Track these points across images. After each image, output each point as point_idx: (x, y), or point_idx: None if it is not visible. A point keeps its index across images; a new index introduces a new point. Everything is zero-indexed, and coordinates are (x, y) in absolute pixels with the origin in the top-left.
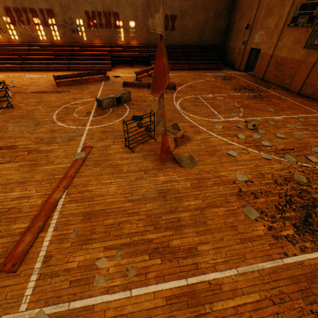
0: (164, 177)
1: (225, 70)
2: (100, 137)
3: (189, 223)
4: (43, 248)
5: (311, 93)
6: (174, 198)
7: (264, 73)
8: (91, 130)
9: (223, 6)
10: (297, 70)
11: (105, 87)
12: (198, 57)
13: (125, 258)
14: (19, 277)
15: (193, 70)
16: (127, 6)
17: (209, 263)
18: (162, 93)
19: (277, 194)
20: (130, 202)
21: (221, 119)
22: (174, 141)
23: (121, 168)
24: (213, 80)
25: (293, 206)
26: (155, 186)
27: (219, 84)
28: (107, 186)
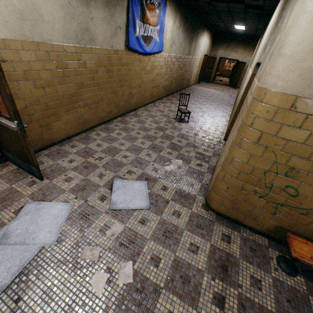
0: None
1: None
2: None
3: None
4: None
5: None
6: None
7: None
8: None
9: None
10: None
11: None
12: None
13: None
14: None
15: None
16: None
17: None
18: None
19: None
20: None
21: None
22: None
23: None
24: None
25: None
26: None
27: None
28: None
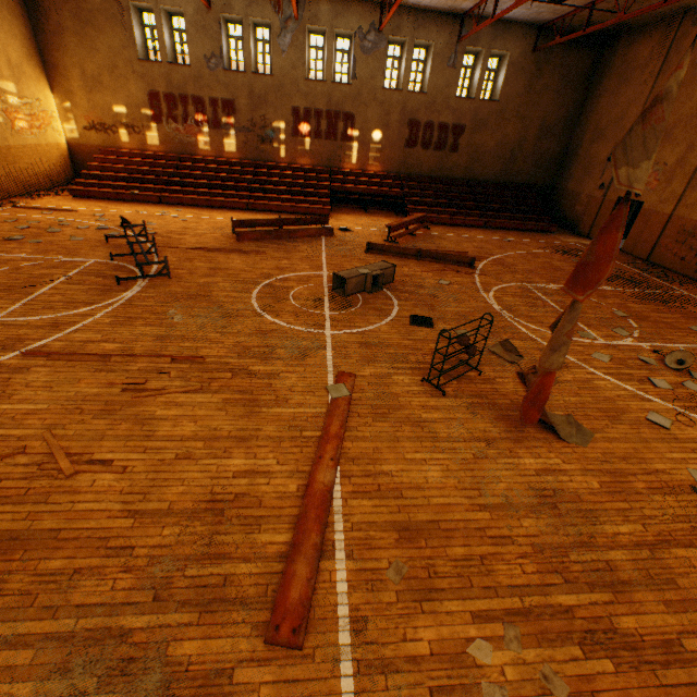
0: (532, 460)
1: (558, 234)
2: (362, 356)
3: (635, 577)
4: (340, 597)
5: None
6: (576, 512)
7: (651, 248)
8: (337, 338)
9: (558, 117)
10: None
11: (330, 249)
12: (501, 205)
13: (530, 647)
14: (312, 661)
15: (492, 229)
16: (374, 104)
17: None
18: (591, 293)
19: None
20: (485, 512)
21: (599, 340)
22: (519, 380)
23: (433, 428)
24: (543, 254)
25: None
26: (521, 478)
27: (560, 263)
28: (419, 466)
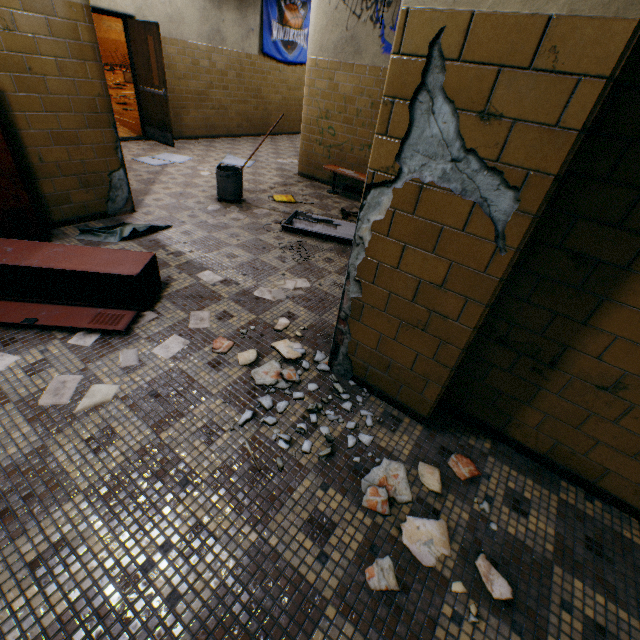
0: None
1: None
2: None
3: None
4: None
5: None
6: None
7: None
8: None
9: None
10: None
11: None
12: None
13: None
14: None
15: None
16: None
17: None
18: None
19: None
20: None
21: None
22: None
23: None
24: None
25: None
26: None
27: None
28: None
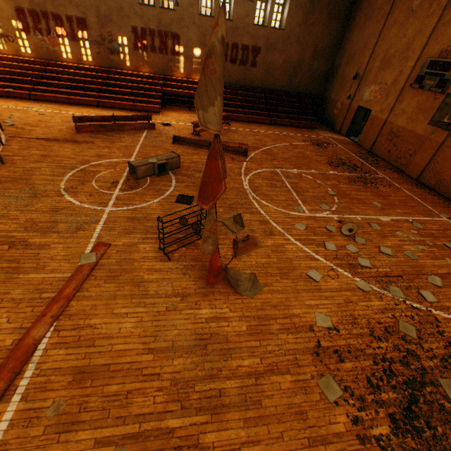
0: (209, 310)
1: (320, 130)
2: (125, 228)
3: (234, 401)
4: None
5: (435, 183)
6: (218, 351)
7: (373, 143)
8: (113, 214)
9: (326, 43)
10: (418, 148)
11: (147, 140)
12: (284, 108)
13: None
14: None
15: (276, 125)
16: (193, 27)
17: None
18: (213, 204)
19: (372, 355)
20: (151, 354)
21: (306, 213)
22: (232, 246)
23: (148, 287)
24: (302, 146)
25: (393, 380)
26: (193, 325)
27: (310, 152)
28: (120, 319)
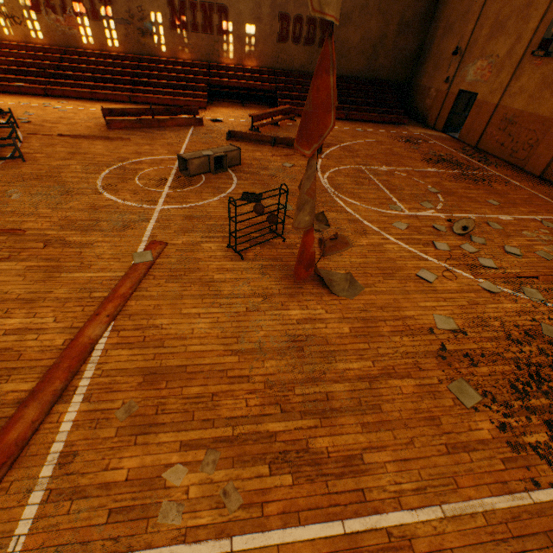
0: (299, 311)
1: (409, 126)
2: (182, 227)
3: (346, 405)
4: (60, 435)
5: None
6: (318, 353)
7: (480, 136)
8: (165, 212)
9: (416, 12)
10: (542, 136)
11: (195, 137)
12: (362, 100)
13: (223, 469)
14: (6, 493)
15: (353, 121)
16: None
17: (388, 491)
18: (317, 147)
19: (512, 359)
20: (235, 356)
21: (405, 212)
22: (318, 245)
23: (220, 287)
24: (388, 142)
25: (543, 386)
26: (282, 326)
27: (400, 149)
28: (192, 319)
